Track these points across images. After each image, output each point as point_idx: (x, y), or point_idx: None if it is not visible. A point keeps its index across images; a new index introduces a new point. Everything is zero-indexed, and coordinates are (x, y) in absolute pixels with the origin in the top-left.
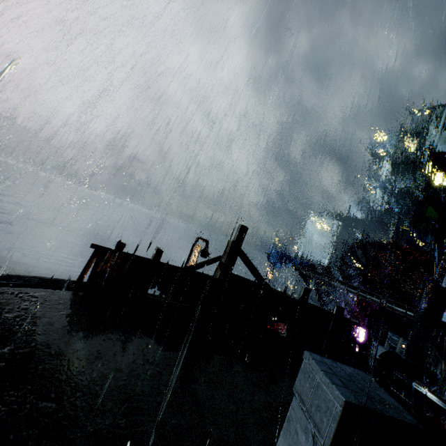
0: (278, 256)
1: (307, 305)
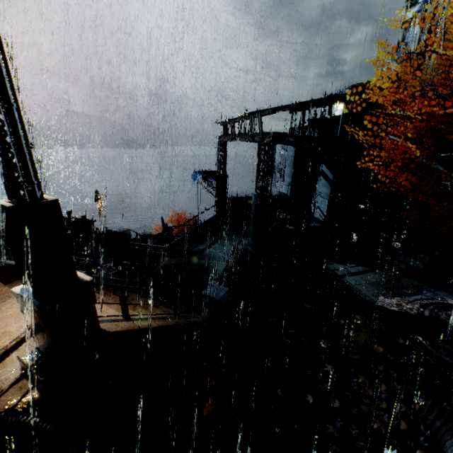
0: (193, 176)
1: (72, 219)
